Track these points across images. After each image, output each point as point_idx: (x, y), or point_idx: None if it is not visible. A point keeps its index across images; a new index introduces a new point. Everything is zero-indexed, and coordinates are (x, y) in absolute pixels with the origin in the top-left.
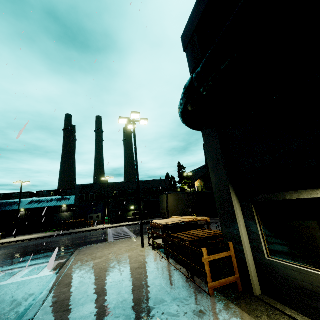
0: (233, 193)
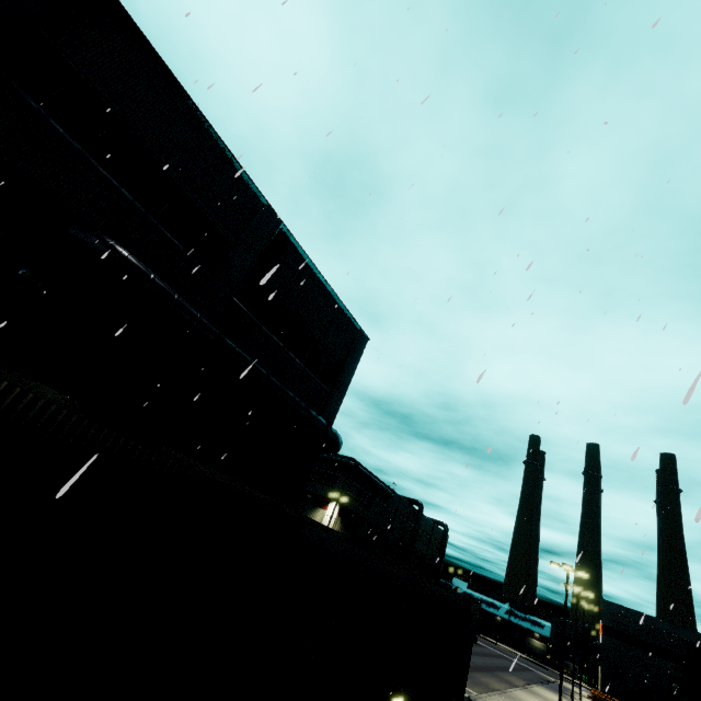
0: None
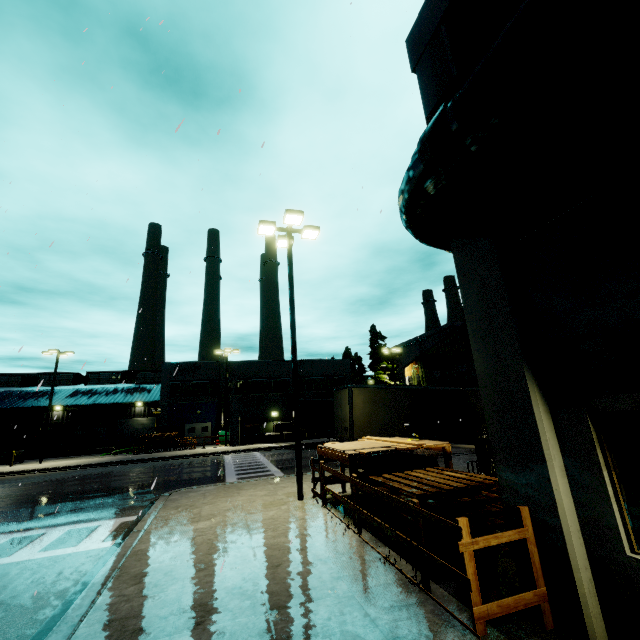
0: (534, 388)
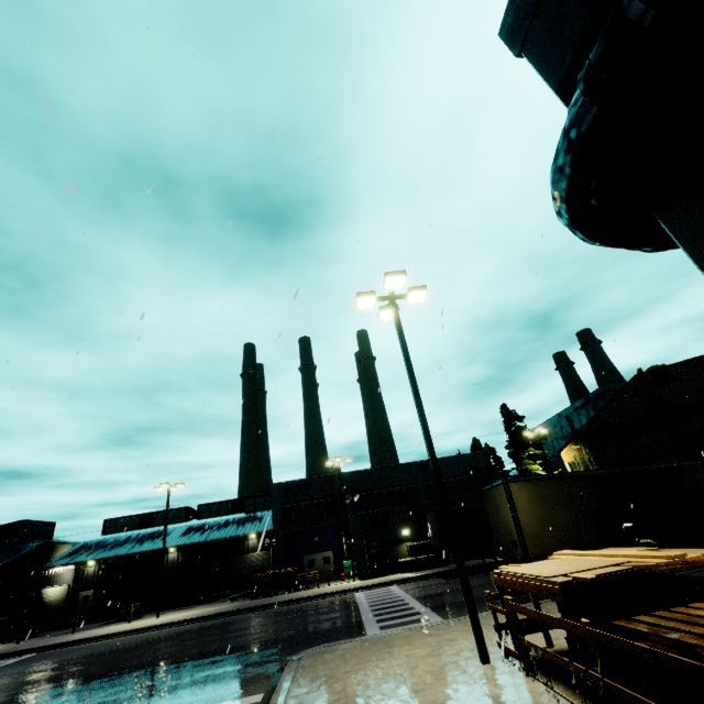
0: None
